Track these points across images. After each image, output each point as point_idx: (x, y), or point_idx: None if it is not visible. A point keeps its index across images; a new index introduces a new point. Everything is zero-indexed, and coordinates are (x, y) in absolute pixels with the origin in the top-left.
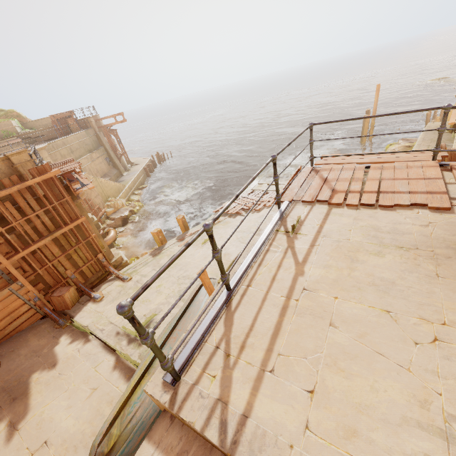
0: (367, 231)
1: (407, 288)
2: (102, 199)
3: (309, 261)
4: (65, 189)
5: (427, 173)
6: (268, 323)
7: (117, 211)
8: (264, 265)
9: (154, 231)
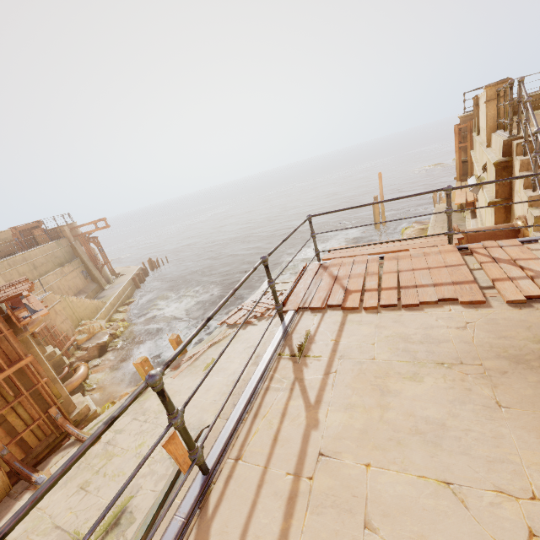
0: (394, 343)
1: (465, 433)
2: (73, 324)
3: (324, 400)
4: (5, 321)
5: (447, 259)
6: (267, 538)
7: (92, 337)
8: (262, 415)
9: (138, 360)
